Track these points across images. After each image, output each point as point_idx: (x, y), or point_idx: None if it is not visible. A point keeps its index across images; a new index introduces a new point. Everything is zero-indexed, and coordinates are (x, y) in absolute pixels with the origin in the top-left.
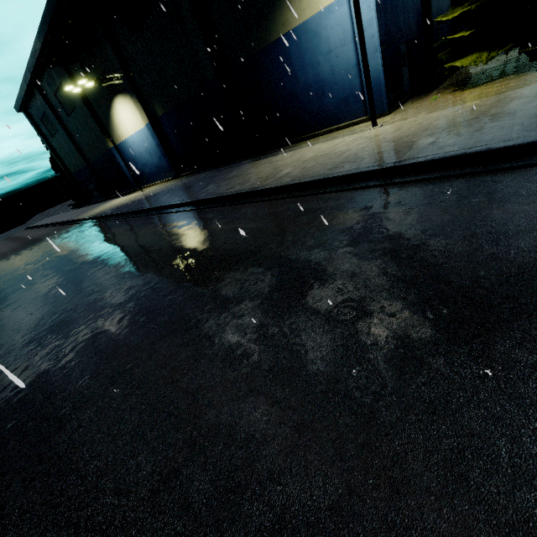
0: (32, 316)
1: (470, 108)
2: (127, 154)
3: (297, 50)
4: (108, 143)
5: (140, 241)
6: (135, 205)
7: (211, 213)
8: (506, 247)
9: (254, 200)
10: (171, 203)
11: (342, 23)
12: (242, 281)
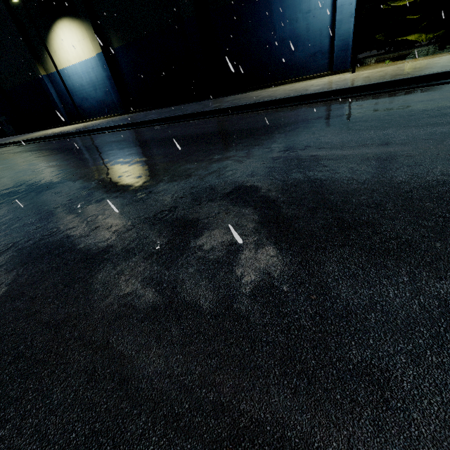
0: (138, 175)
1: None
2: (62, 85)
3: (279, 5)
4: (39, 70)
5: (188, 132)
6: (110, 124)
7: (259, 113)
8: None
9: (311, 101)
10: (182, 113)
11: None
12: (446, 116)
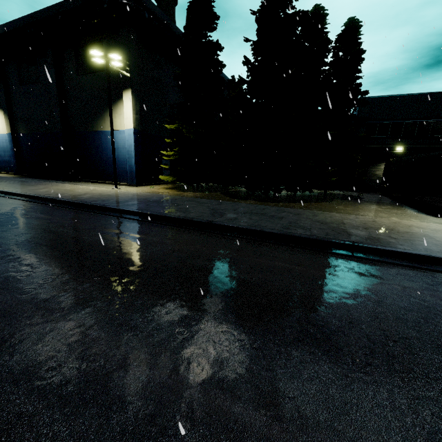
0: None
1: (126, 193)
2: None
3: (105, 140)
4: None
5: None
6: None
7: None
8: (8, 218)
9: (4, 196)
10: None
11: (124, 140)
12: None
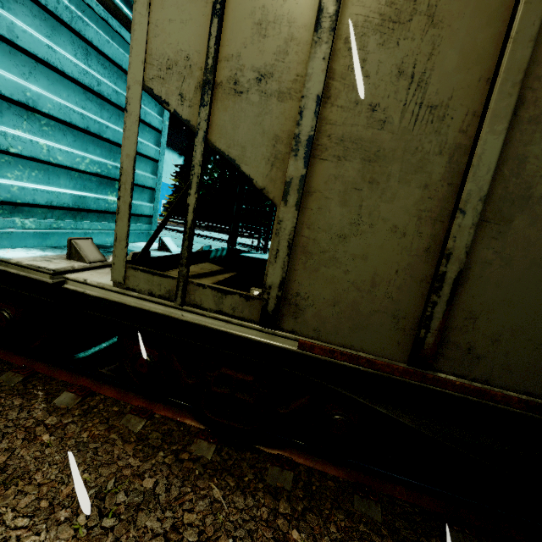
0: None
1: None
2: None
3: None
4: None
5: None
6: None
7: None
8: None
9: None
10: None
11: None
12: None
